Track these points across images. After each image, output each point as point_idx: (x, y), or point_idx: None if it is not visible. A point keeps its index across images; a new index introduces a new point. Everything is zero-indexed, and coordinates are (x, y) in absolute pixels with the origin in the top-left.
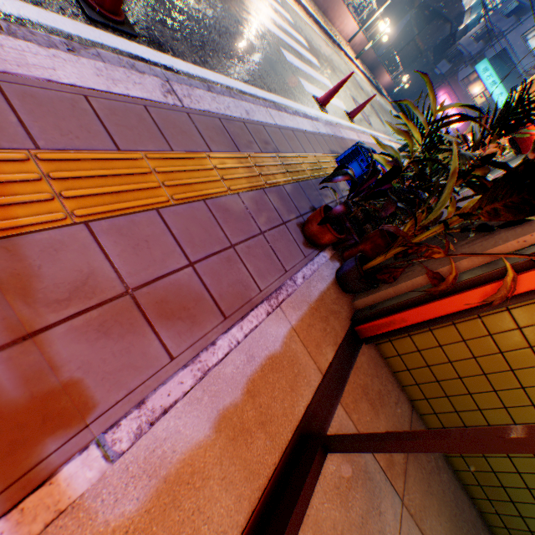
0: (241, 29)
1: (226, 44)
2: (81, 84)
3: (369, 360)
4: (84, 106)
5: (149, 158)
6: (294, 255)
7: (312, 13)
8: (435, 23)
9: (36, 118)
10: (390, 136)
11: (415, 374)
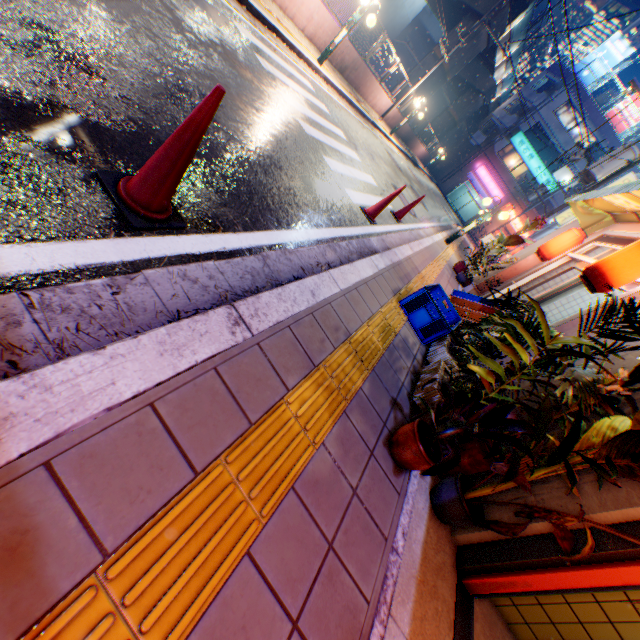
0: (284, 150)
1: (272, 181)
2: (145, 383)
3: (483, 623)
4: (151, 423)
5: (229, 462)
6: (389, 500)
7: (345, 94)
8: (468, 95)
9: (99, 494)
10: (434, 220)
11: (535, 629)
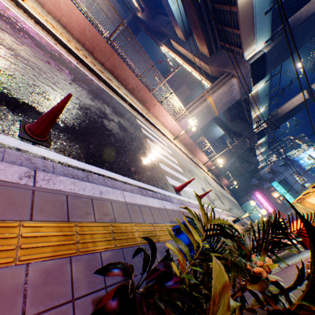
0: (135, 152)
1: (119, 156)
2: None
3: None
4: None
5: None
6: None
7: (184, 151)
8: (246, 163)
9: None
10: (228, 211)
11: None
